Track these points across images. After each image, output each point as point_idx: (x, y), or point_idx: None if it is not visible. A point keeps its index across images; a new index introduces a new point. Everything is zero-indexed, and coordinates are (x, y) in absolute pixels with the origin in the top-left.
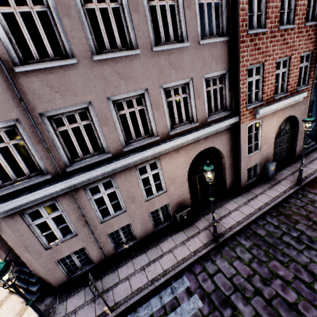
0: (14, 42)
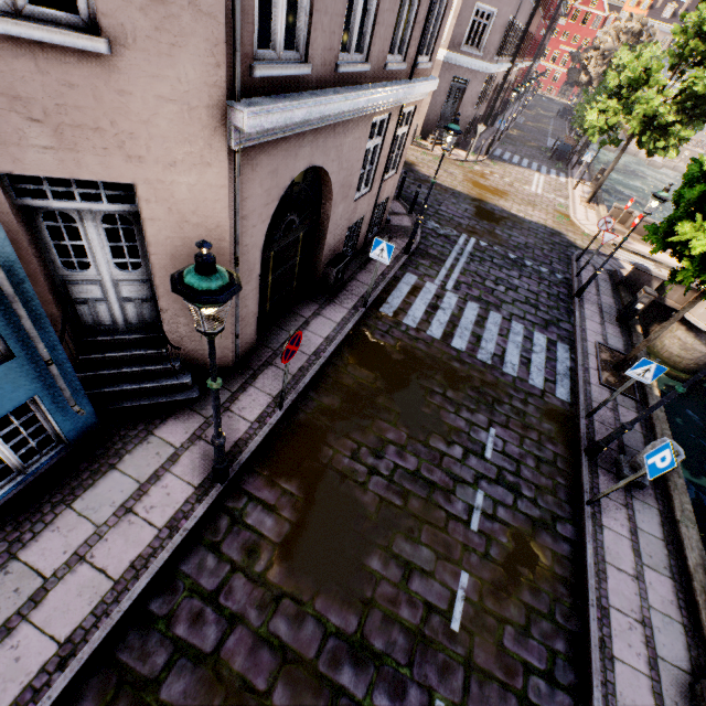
0: None
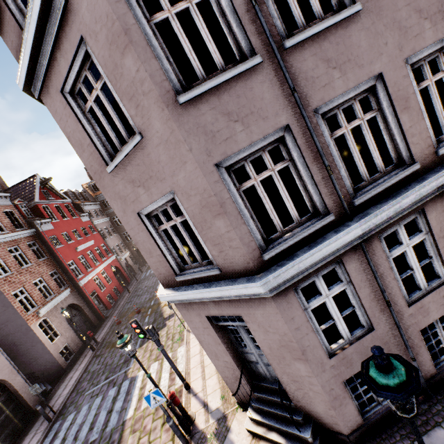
0: (276, 10)
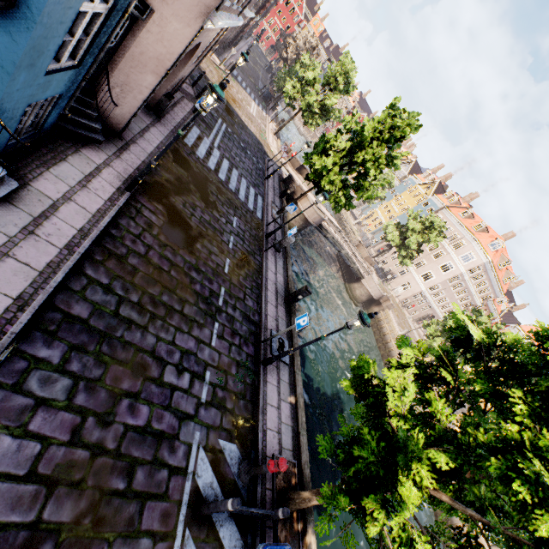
0: None
